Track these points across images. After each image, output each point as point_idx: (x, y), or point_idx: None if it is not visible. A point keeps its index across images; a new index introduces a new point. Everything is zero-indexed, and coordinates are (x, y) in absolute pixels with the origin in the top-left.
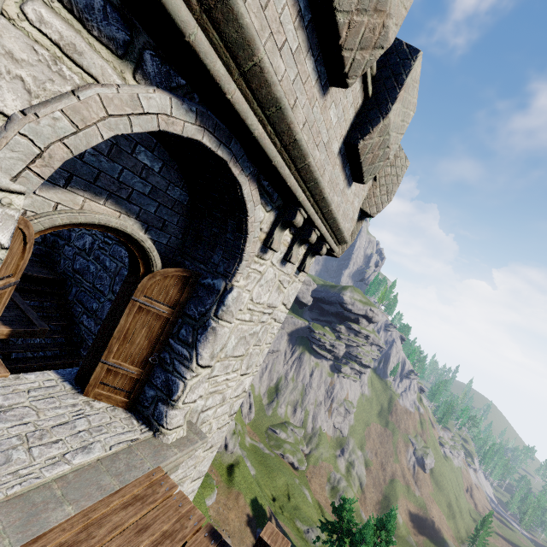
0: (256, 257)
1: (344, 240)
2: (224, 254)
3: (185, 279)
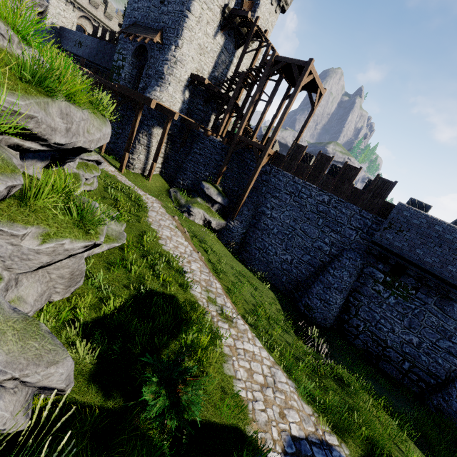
0: None
1: (287, 3)
2: None
3: (252, 4)
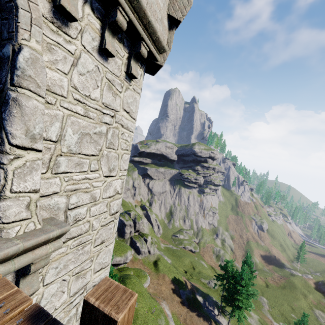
0: (52, 24)
1: (162, 46)
2: (2, 14)
3: None
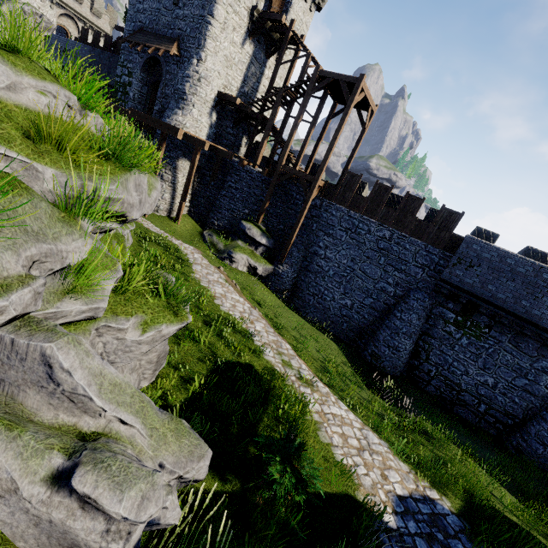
0: None
1: None
2: None
3: (282, 2)
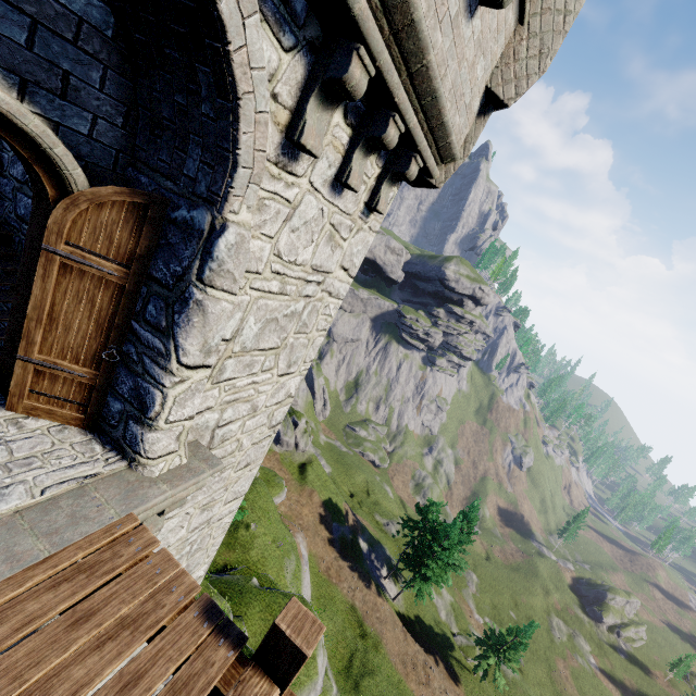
0: (275, 166)
1: (451, 153)
2: (204, 154)
3: (140, 211)
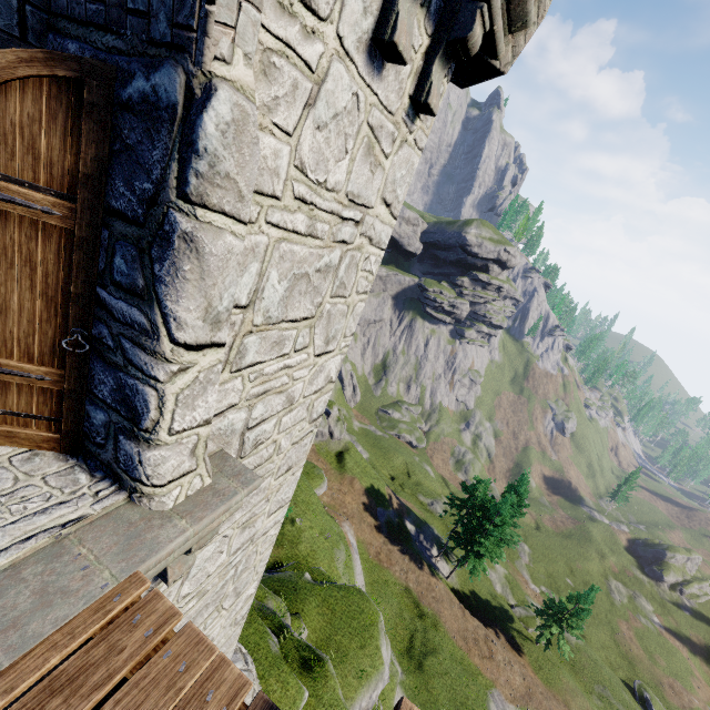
0: None
1: (524, 11)
2: None
3: (71, 96)
